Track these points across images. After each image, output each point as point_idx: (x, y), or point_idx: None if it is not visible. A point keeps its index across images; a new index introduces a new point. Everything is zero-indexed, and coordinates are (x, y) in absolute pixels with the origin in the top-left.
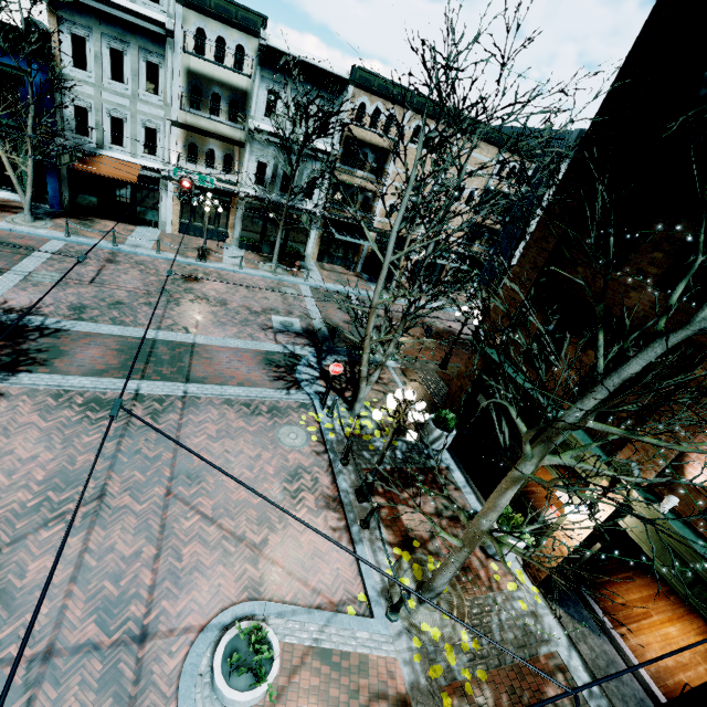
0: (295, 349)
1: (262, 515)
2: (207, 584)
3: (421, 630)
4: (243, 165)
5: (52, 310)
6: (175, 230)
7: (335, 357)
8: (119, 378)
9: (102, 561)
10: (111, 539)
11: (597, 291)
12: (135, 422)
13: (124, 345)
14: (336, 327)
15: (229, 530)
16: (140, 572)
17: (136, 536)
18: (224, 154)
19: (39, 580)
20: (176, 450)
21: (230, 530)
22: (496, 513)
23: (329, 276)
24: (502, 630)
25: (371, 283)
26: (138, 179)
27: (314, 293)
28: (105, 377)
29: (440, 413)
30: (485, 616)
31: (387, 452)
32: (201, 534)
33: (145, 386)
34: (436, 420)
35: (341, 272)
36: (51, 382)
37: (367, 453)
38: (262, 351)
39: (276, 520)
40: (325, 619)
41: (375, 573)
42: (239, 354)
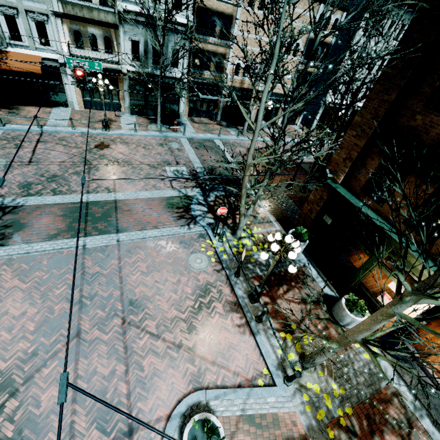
0: (187, 192)
1: (190, 325)
2: (164, 384)
3: (307, 388)
4: (120, 45)
5: (7, 191)
6: (81, 107)
7: (215, 193)
8: (69, 238)
9: (90, 383)
10: (92, 365)
11: (435, 136)
12: (88, 271)
13: (66, 210)
14: (211, 169)
15: (170, 341)
16: (118, 385)
17: (109, 359)
18: (103, 37)
19: (50, 406)
20: (121, 287)
21: (171, 341)
22: (370, 332)
23: (199, 128)
24: (356, 376)
25: (229, 128)
26: (42, 69)
27: (191, 143)
28: (58, 239)
29: (296, 230)
30: (345, 369)
31: (263, 261)
32: (152, 348)
33: (88, 241)
34: (295, 235)
35: (207, 122)
36: (21, 251)
37: (250, 265)
38: (164, 198)
39: (200, 327)
40: (246, 394)
41: (271, 354)
42: (149, 203)
